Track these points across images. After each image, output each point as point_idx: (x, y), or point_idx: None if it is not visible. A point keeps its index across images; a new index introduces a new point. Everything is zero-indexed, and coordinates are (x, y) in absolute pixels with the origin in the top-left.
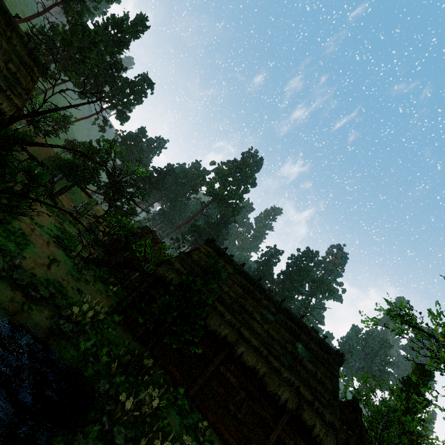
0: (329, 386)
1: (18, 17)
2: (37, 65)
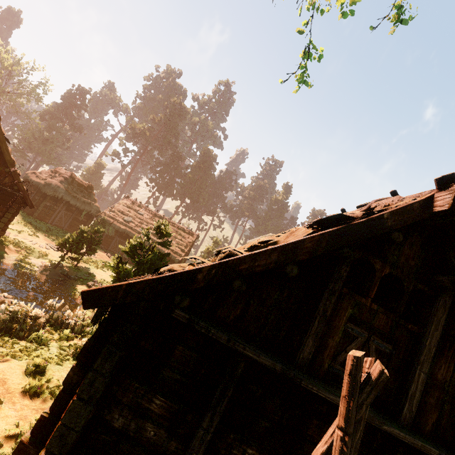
0: (252, 242)
1: (180, 223)
2: (193, 235)
